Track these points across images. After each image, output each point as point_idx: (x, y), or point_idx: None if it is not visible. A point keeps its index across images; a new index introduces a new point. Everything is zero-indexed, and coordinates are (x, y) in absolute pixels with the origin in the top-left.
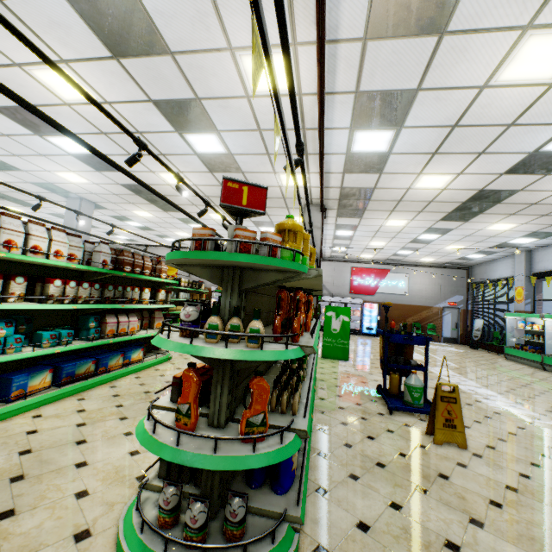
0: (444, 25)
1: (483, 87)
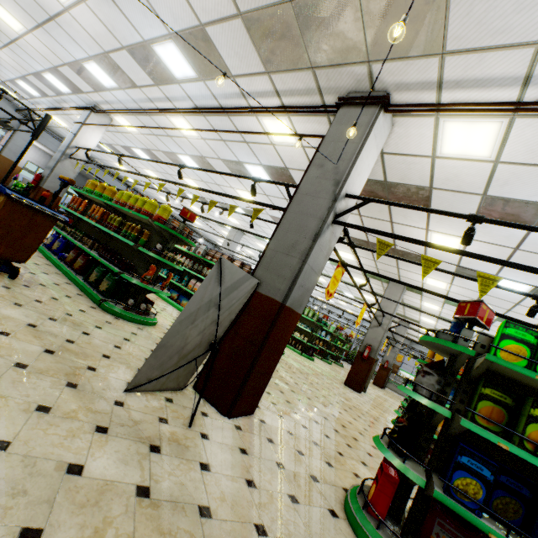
0: (106, 55)
1: (84, 0)
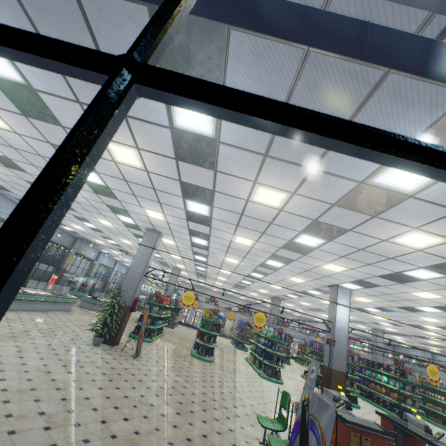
0: None
1: None
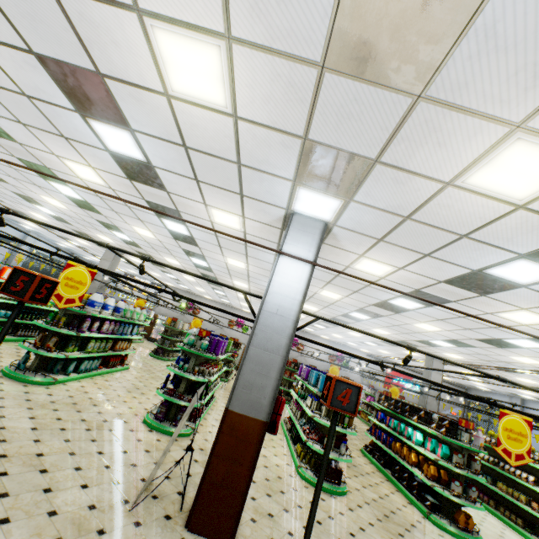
0: None
1: None
